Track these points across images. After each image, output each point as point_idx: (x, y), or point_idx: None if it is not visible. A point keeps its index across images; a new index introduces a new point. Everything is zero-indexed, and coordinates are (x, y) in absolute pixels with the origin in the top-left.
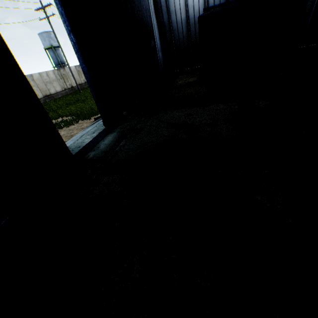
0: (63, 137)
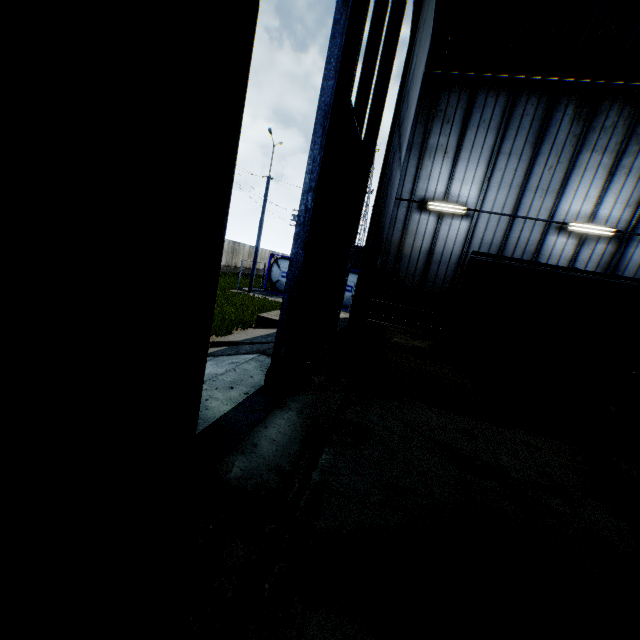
0: None
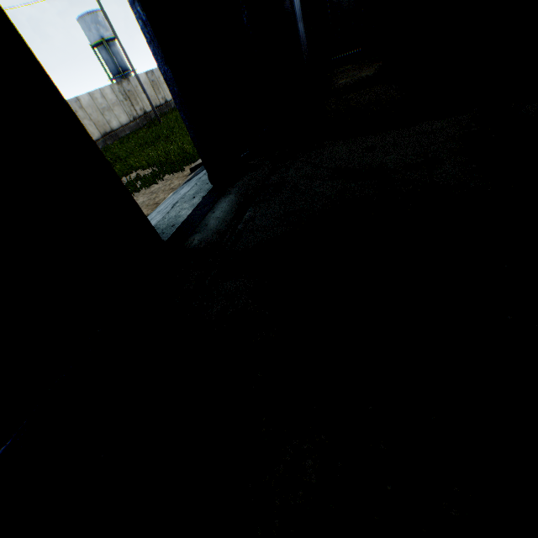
0: (143, 207)
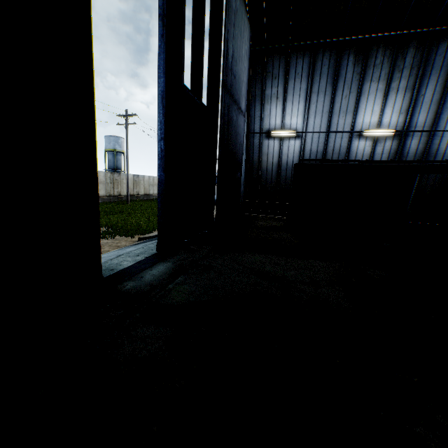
0: None
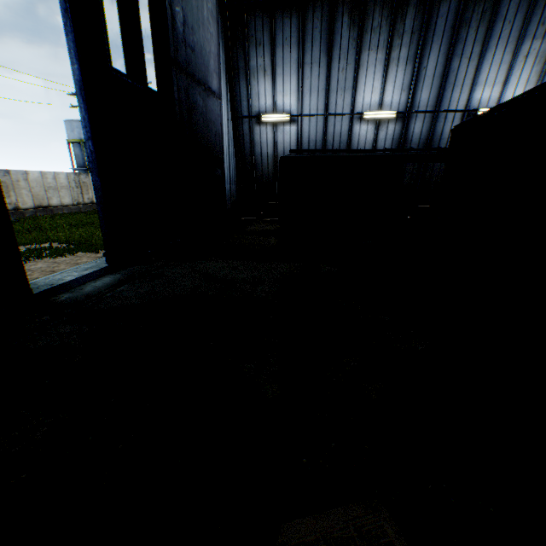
0: (38, 271)
